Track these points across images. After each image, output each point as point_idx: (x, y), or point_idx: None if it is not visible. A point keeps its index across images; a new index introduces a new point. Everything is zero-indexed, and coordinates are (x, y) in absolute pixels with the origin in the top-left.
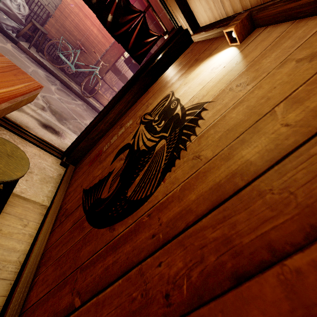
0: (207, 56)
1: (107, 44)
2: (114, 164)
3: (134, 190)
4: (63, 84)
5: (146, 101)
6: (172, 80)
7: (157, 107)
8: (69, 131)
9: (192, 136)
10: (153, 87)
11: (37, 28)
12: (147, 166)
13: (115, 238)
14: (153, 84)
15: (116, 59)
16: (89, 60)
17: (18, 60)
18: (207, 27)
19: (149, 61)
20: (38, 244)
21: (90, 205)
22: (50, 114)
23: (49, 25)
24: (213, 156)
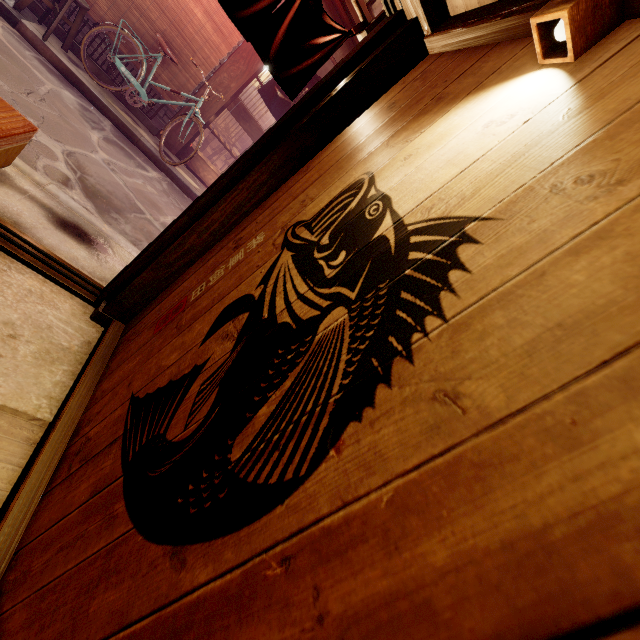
0: (470, 89)
1: (223, 48)
2: (210, 345)
3: (250, 448)
4: (120, 130)
5: (301, 190)
6: (369, 144)
7: (329, 211)
8: (122, 239)
9: (432, 318)
10: (320, 157)
11: None
12: (293, 378)
13: (182, 602)
14: (321, 151)
15: (242, 85)
16: (182, 80)
17: (15, 62)
18: (471, 17)
19: (317, 93)
20: (7, 526)
21: (138, 449)
22: (82, 197)
23: None
24: (511, 411)
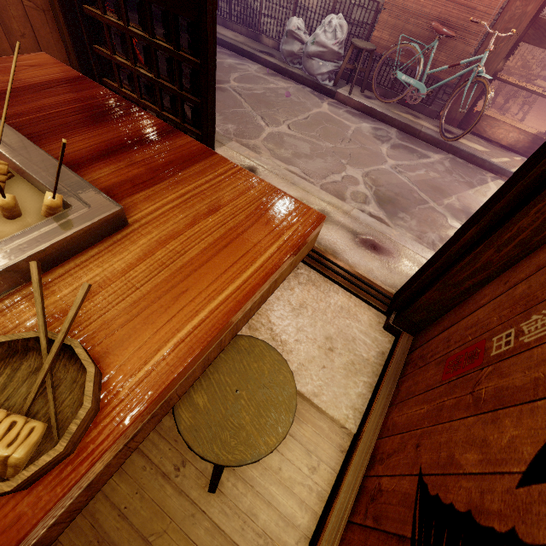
0: None
1: None
2: (541, 507)
3: None
4: (403, 131)
5: None
6: None
7: None
8: (407, 240)
9: None
10: None
11: (359, 50)
12: None
13: None
14: None
15: None
16: (460, 48)
17: (334, 124)
18: None
19: None
20: (324, 540)
21: None
22: (375, 208)
23: (379, 29)
24: None
